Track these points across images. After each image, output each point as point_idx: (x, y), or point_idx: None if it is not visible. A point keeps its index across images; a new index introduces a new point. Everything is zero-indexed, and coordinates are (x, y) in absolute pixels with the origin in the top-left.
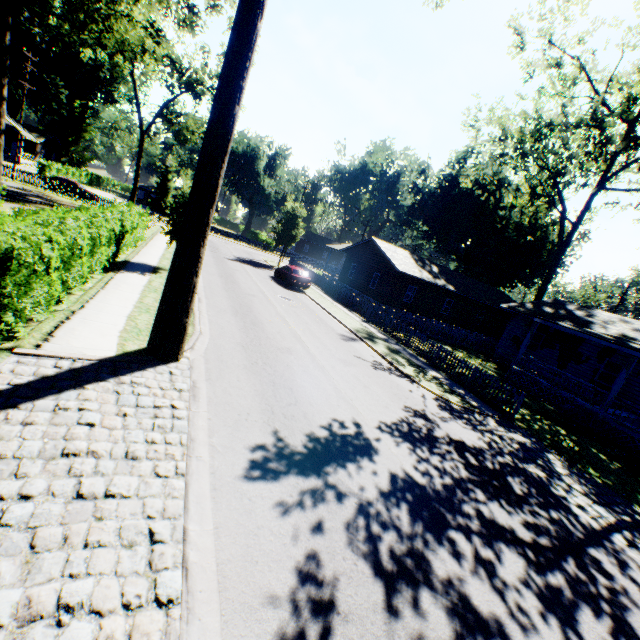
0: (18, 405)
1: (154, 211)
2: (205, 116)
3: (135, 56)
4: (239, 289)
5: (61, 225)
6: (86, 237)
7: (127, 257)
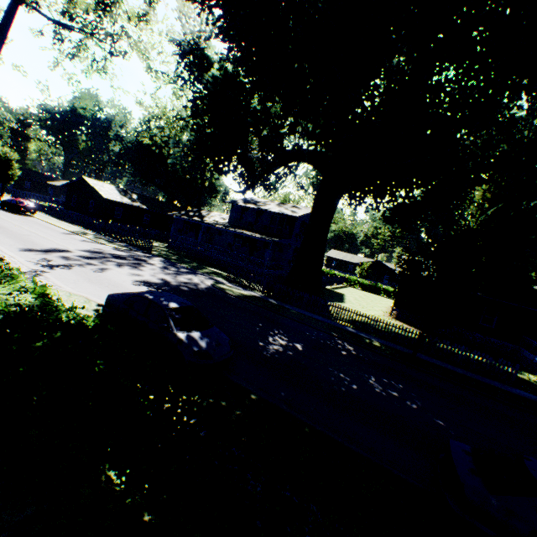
0: None
1: None
2: None
3: None
4: None
5: None
6: None
7: None
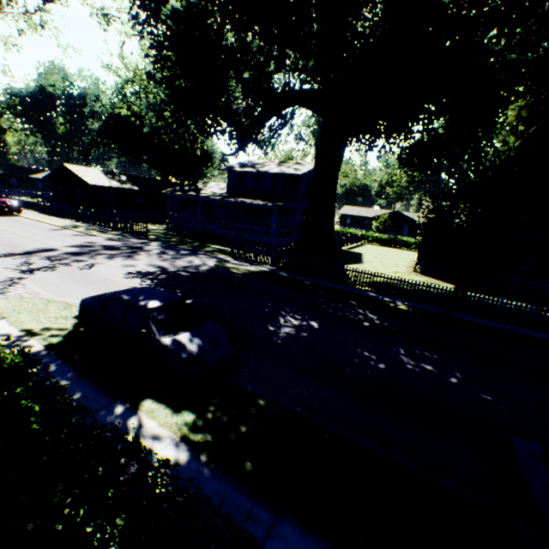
0: None
1: None
2: None
3: None
4: None
5: None
6: None
7: None
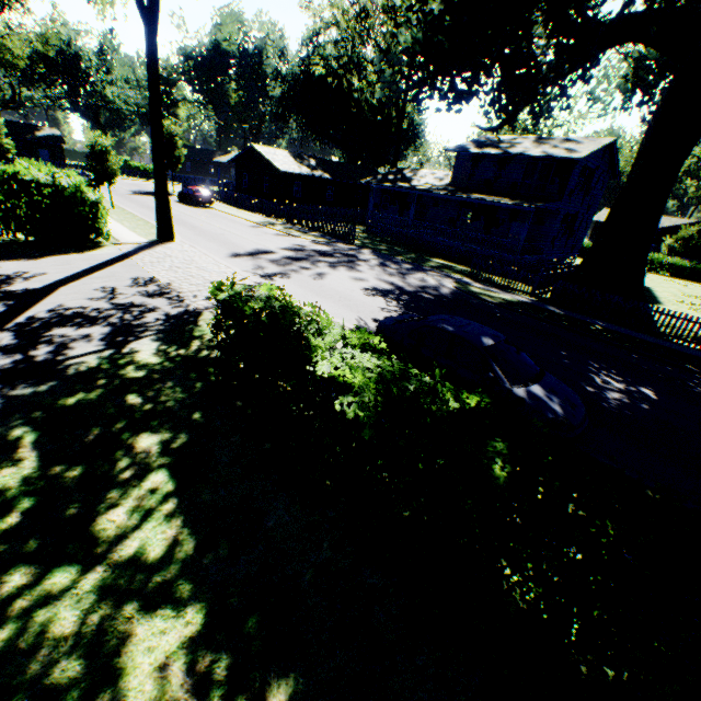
0: (142, 252)
1: None
2: (24, 34)
3: None
4: None
5: None
6: None
7: None
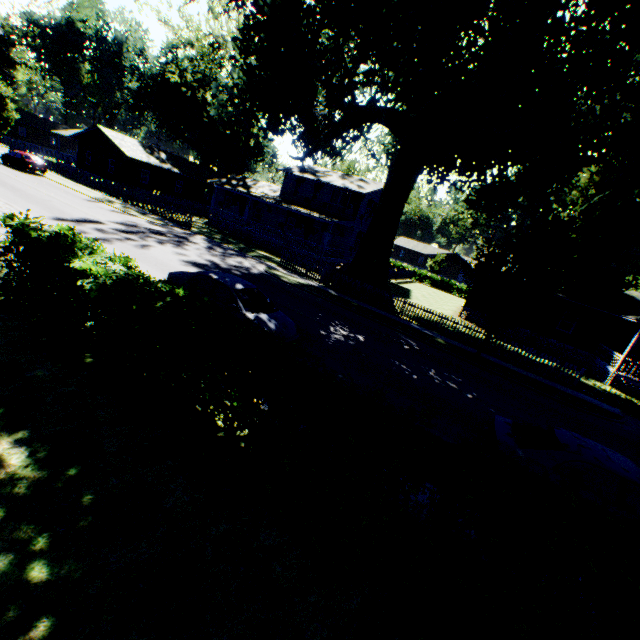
0: None
1: None
2: None
3: None
4: None
5: None
6: None
7: None
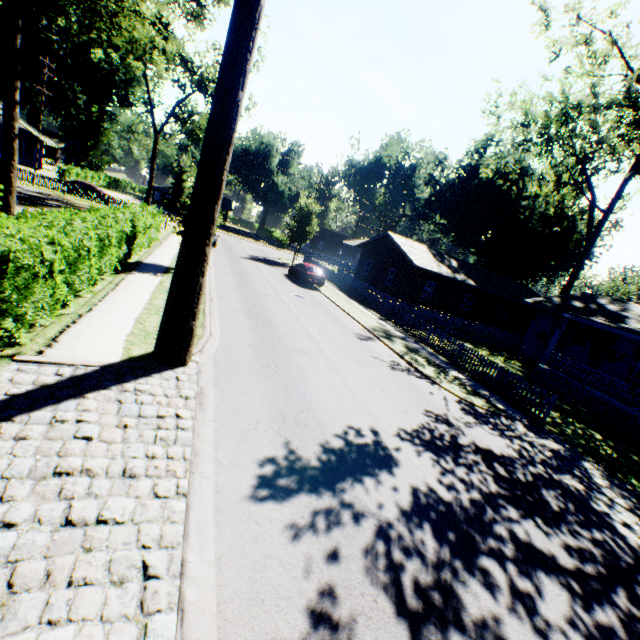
0: (13, 417)
1: (170, 212)
2: None
3: (145, 54)
4: (252, 288)
5: (66, 226)
6: (93, 238)
7: (140, 258)
